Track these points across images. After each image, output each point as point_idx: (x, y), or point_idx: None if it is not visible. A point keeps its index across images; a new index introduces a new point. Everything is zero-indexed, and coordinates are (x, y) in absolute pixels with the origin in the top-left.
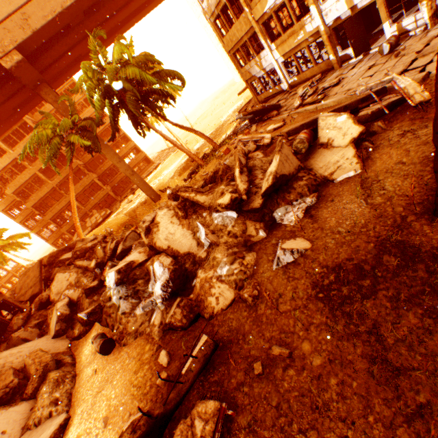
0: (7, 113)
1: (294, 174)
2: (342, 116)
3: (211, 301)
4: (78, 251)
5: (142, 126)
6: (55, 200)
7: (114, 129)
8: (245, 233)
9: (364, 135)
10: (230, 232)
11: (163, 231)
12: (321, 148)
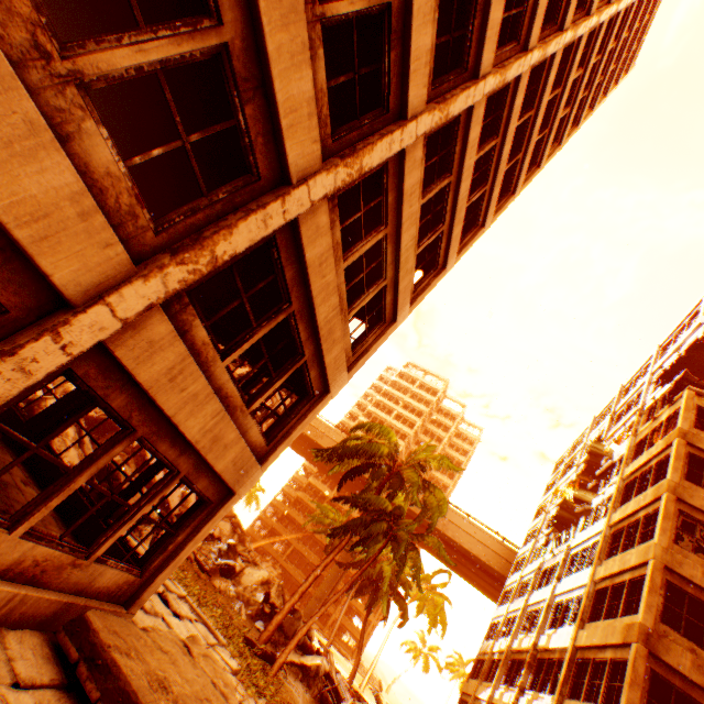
0: (356, 490)
1: (284, 631)
2: (321, 661)
3: (218, 580)
4: (244, 536)
5: (359, 593)
6: (293, 528)
7: (347, 563)
8: (250, 605)
9: (306, 669)
10: (252, 597)
11: (255, 571)
12: (301, 655)
